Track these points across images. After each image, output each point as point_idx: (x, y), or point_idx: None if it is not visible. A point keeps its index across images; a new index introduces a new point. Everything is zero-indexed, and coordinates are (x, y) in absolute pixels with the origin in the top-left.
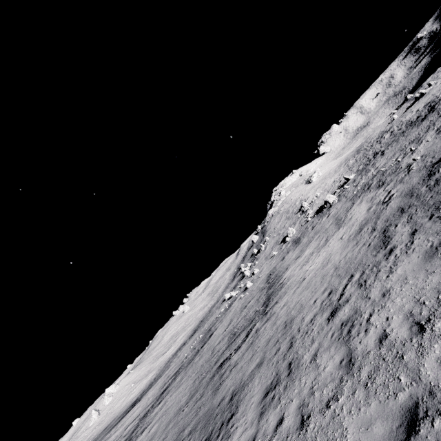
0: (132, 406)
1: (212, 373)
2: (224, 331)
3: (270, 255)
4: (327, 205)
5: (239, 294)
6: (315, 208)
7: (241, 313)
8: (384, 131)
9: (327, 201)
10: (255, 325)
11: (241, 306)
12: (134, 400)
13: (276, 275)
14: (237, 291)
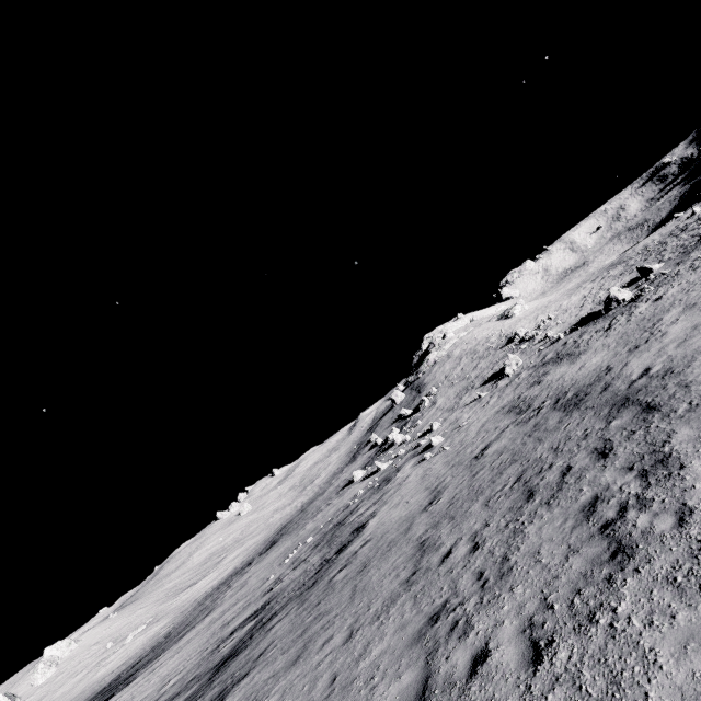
0: (104, 697)
1: (537, 589)
2: (430, 505)
3: (461, 403)
4: (614, 305)
5: (404, 461)
6: (562, 327)
7: (474, 466)
8: (682, 226)
9: (615, 298)
10: (678, 438)
11: (451, 464)
12: (107, 680)
13: (563, 392)
14: (391, 461)
